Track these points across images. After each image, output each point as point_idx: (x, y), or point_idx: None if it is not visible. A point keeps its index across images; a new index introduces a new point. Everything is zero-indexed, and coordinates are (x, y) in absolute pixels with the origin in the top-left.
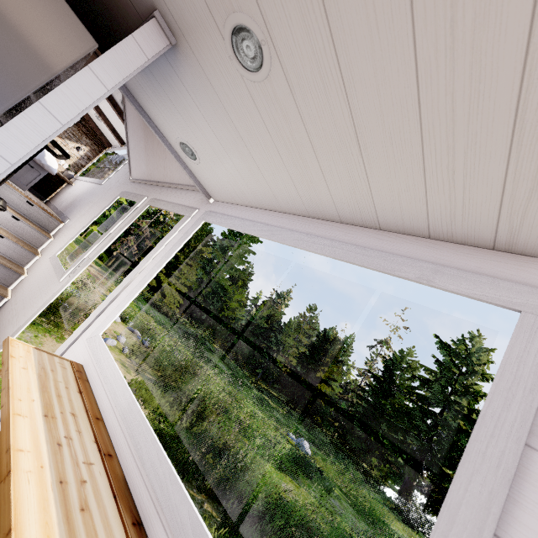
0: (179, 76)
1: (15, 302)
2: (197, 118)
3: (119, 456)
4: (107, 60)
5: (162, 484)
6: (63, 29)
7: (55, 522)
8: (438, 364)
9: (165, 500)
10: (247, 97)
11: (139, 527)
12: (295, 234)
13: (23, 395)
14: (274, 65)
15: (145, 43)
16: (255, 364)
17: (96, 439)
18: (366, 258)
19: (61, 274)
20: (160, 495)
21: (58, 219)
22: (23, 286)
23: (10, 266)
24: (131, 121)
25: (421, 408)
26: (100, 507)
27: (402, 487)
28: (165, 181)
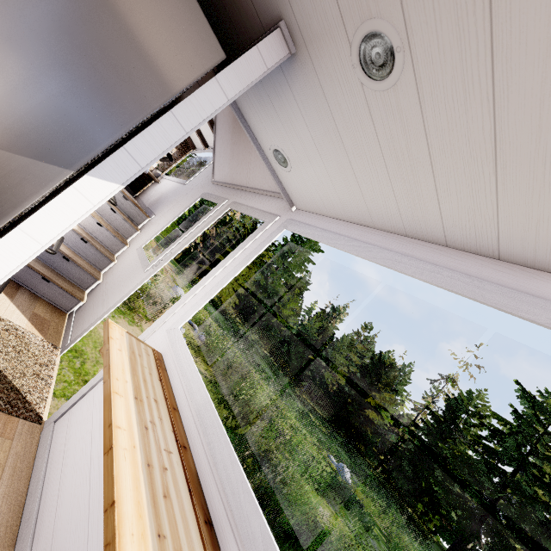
0: (290, 84)
1: (106, 285)
2: (299, 126)
3: (192, 449)
4: (231, 71)
5: (234, 490)
6: (199, 43)
7: (145, 503)
8: (516, 415)
9: (236, 507)
10: (362, 107)
11: (209, 526)
12: (388, 254)
13: (119, 375)
14: (405, 74)
15: (267, 53)
16: (301, 376)
17: (173, 428)
18: (480, 291)
19: (146, 265)
20: (232, 500)
21: (146, 214)
22: (113, 271)
23: (105, 252)
24: (220, 126)
25: (488, 462)
26: (178, 497)
27: (452, 546)
28: (246, 185)
